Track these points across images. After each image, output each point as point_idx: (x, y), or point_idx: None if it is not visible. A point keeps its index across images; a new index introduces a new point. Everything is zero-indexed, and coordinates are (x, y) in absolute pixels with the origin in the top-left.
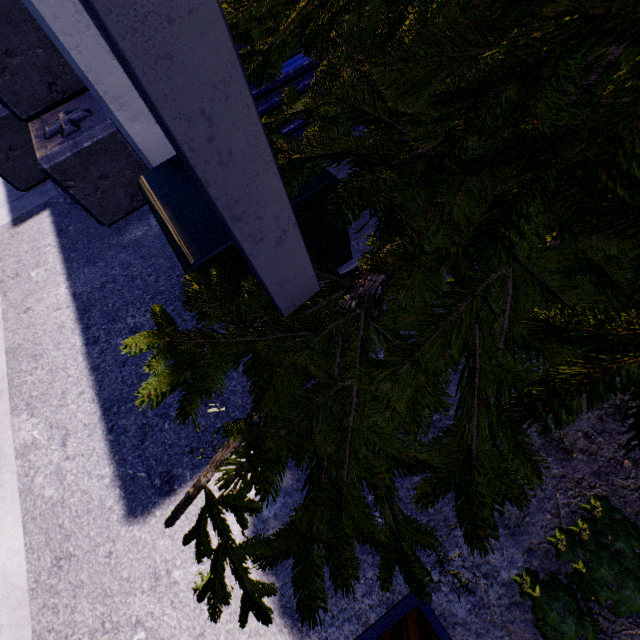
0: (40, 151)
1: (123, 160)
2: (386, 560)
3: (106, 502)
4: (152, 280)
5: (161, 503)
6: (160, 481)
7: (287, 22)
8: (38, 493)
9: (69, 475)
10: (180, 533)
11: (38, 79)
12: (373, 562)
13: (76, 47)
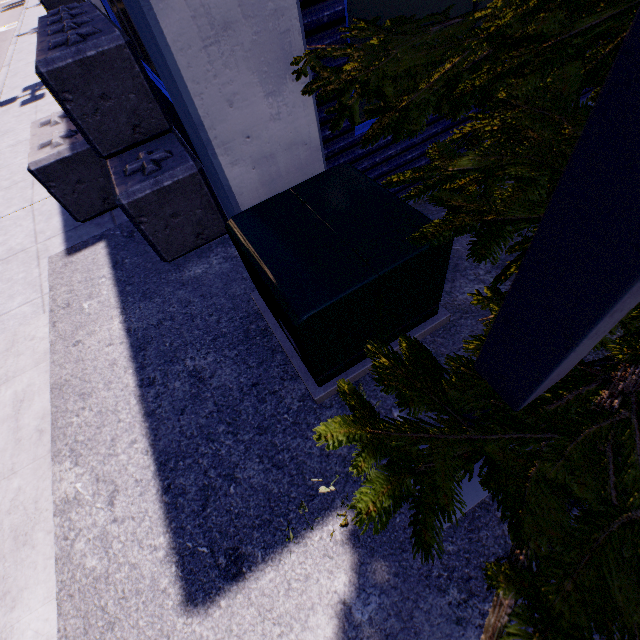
0: (120, 187)
1: (197, 200)
2: None
3: (159, 582)
4: (213, 320)
5: (227, 590)
6: (225, 560)
7: (429, 82)
8: (78, 562)
9: (116, 542)
10: (251, 633)
11: (125, 121)
12: None
13: (200, 94)
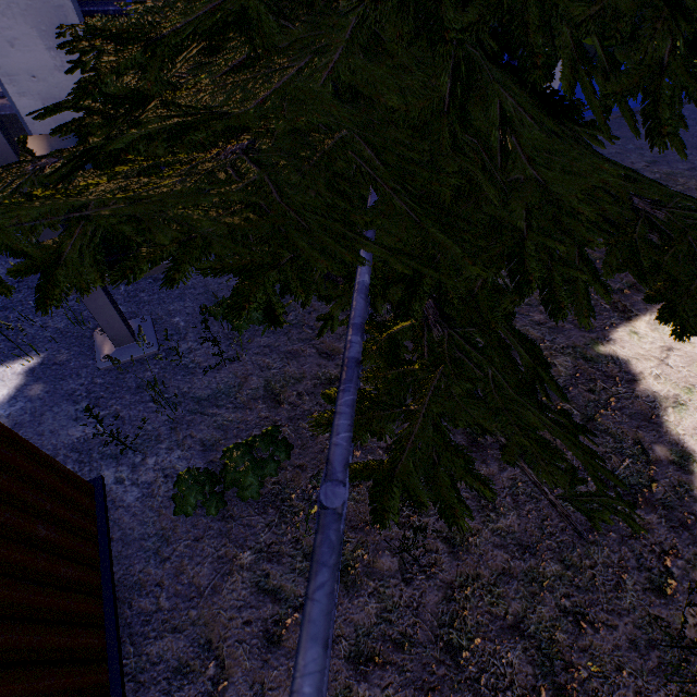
0: None
1: None
2: None
3: None
4: None
5: None
6: None
7: None
8: None
9: None
10: None
11: None
12: (78, 459)
13: None
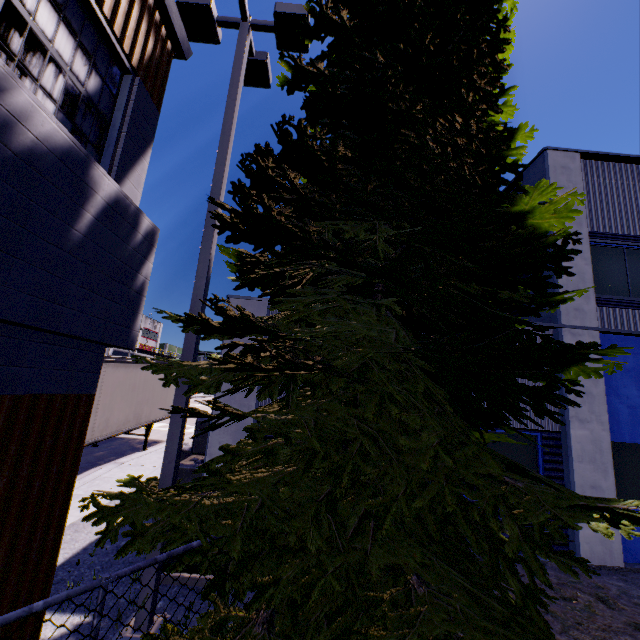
0: (183, 461)
1: None
2: (104, 531)
3: None
4: None
5: None
6: None
7: None
8: None
9: None
10: None
11: None
12: None
13: (212, 436)
